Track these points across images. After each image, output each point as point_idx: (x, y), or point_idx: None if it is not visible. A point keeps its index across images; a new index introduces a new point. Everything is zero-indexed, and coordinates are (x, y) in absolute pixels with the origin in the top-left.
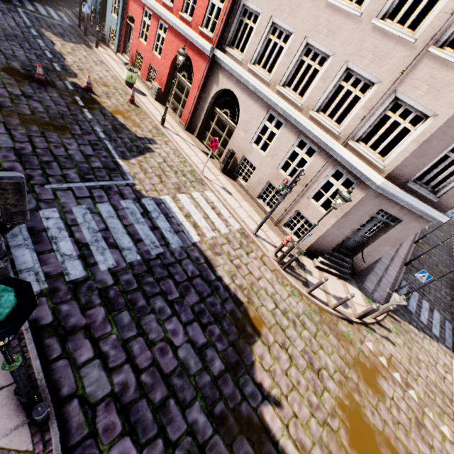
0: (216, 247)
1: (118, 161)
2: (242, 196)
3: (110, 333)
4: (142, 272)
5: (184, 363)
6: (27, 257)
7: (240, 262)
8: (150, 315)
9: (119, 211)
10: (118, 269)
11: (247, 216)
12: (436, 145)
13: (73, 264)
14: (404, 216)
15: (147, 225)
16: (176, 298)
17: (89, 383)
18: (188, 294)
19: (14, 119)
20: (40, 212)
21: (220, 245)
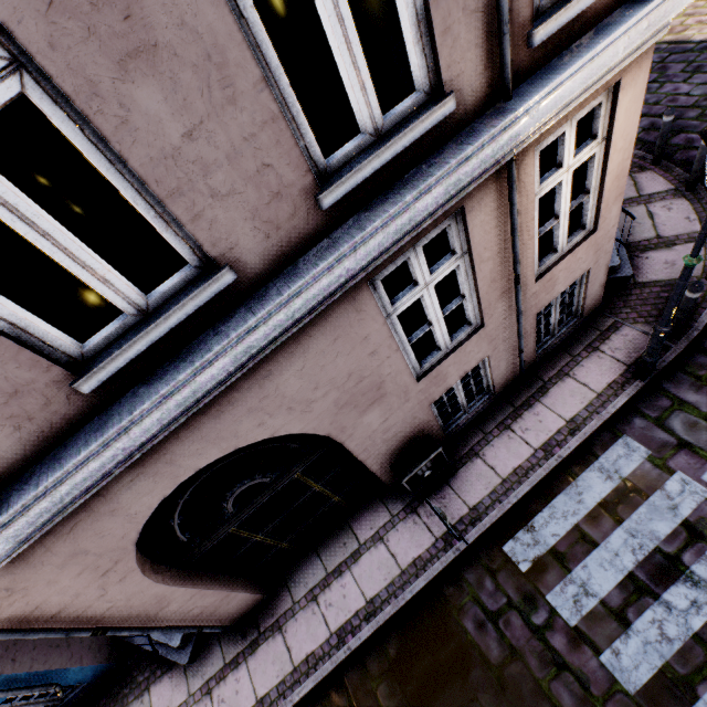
0: (673, 31)
1: None
2: None
3: None
4: None
5: (704, 95)
6: None
7: None
8: None
9: None
10: None
11: None
12: None
13: None
14: None
15: None
16: (656, 77)
17: None
18: (667, 69)
19: None
20: None
21: (678, 26)
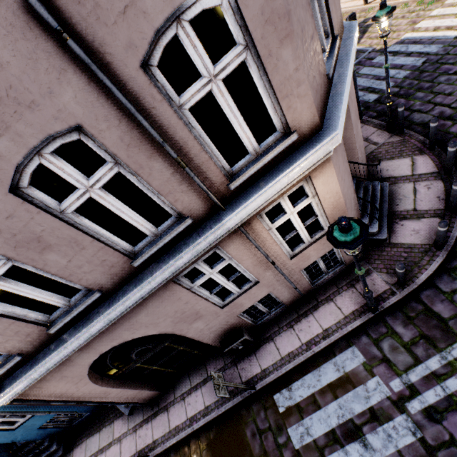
0: None
1: None
2: None
3: (413, 104)
4: (416, 76)
5: None
6: None
7: None
8: (439, 86)
9: (375, 66)
10: (397, 84)
11: None
12: None
13: (368, 97)
14: None
15: (401, 57)
16: None
17: (416, 120)
18: None
19: None
20: None
21: None
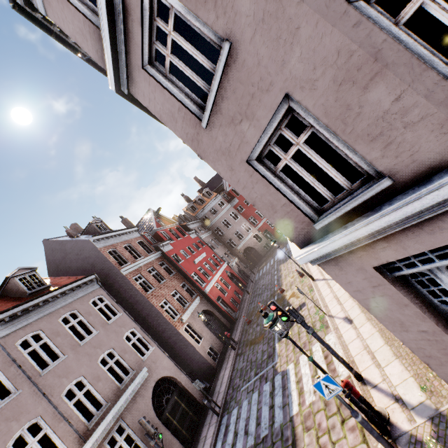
0: (308, 419)
1: (276, 345)
2: (367, 314)
3: None
4: None
5: None
6: (218, 447)
7: (327, 438)
8: None
9: (260, 396)
10: None
11: (362, 349)
12: (258, 192)
13: None
14: (426, 239)
15: (269, 404)
16: None
17: None
18: None
19: (248, 346)
20: (233, 411)
21: (313, 414)
